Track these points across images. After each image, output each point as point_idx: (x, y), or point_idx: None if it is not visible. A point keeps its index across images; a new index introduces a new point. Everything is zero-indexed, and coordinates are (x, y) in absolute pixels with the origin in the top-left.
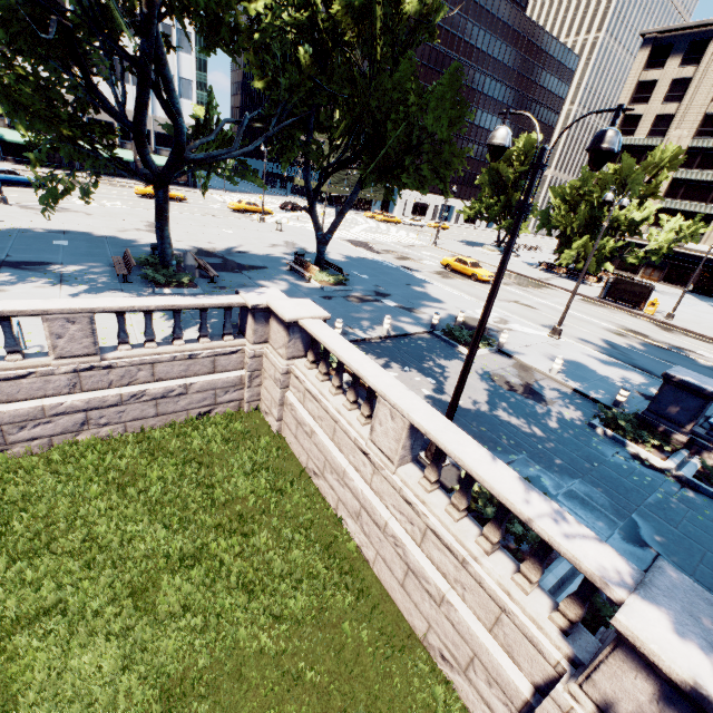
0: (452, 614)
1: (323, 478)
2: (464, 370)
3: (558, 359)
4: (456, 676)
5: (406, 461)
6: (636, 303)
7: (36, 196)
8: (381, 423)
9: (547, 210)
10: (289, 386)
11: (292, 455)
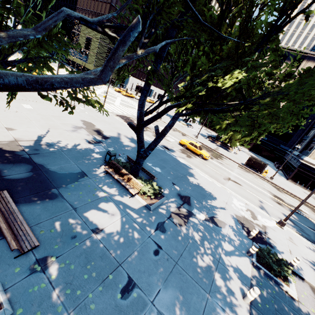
0: None
1: None
2: None
3: None
4: None
5: None
6: (258, 170)
7: None
8: None
9: None
10: None
11: None
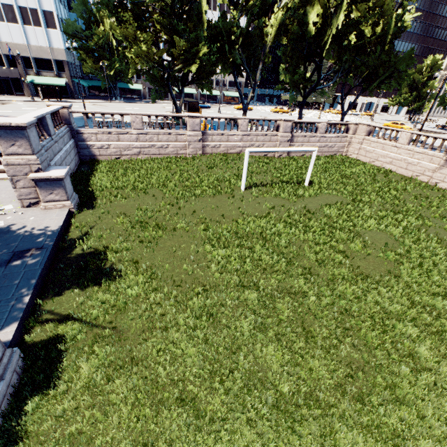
0: (420, 164)
1: (377, 161)
2: (421, 126)
3: (446, 141)
4: (420, 177)
5: (407, 145)
6: None
7: (215, 111)
8: (401, 138)
9: (443, 96)
10: (362, 144)
11: (362, 161)
